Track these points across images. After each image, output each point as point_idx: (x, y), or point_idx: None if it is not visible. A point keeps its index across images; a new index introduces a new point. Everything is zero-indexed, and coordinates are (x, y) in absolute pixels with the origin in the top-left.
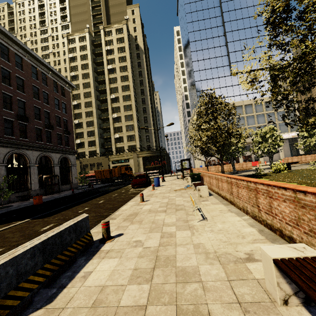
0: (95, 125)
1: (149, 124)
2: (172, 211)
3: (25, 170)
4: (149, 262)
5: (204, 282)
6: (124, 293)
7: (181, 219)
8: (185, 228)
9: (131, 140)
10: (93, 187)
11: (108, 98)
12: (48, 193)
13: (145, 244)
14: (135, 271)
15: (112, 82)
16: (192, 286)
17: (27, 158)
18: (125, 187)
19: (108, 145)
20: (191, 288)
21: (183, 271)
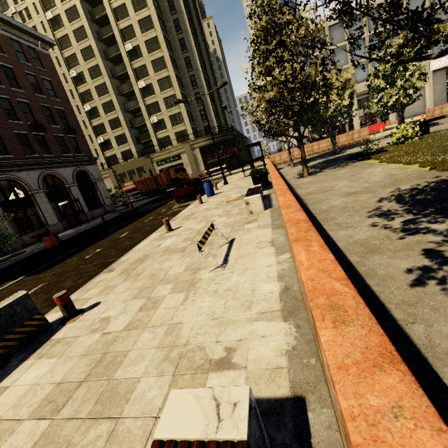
0: (116, 107)
1: (200, 89)
2: (192, 249)
3: (28, 200)
4: (85, 369)
5: (122, 419)
6: (8, 439)
7: (191, 268)
8: (183, 288)
9: (177, 124)
10: (133, 206)
11: (122, 52)
12: (74, 225)
13: (110, 325)
14: (55, 389)
15: (120, 16)
16: (100, 428)
17: (24, 184)
18: (171, 201)
19: (146, 138)
20: (95, 433)
21: (113, 390)
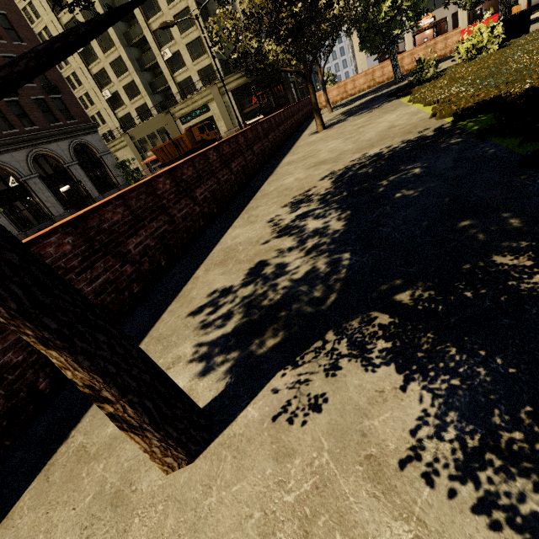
0: (114, 41)
1: None
2: None
3: (22, 189)
4: None
5: None
6: None
7: None
8: None
9: (198, 56)
10: None
11: None
12: None
13: None
14: None
15: None
16: None
17: (11, 170)
18: None
19: (163, 84)
20: None
21: None
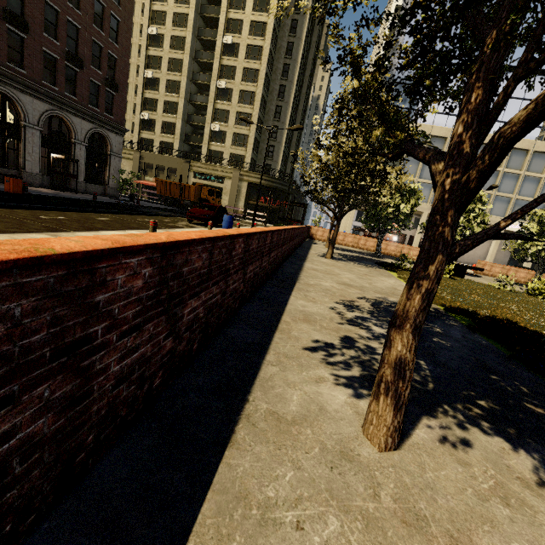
0: (181, 92)
1: (281, 124)
2: None
3: (15, 130)
4: None
5: None
6: None
7: None
8: None
9: (238, 145)
10: (139, 203)
11: (218, 41)
12: (56, 187)
13: None
14: None
15: (236, 5)
16: None
17: (21, 110)
18: (184, 218)
19: (197, 142)
20: None
21: None
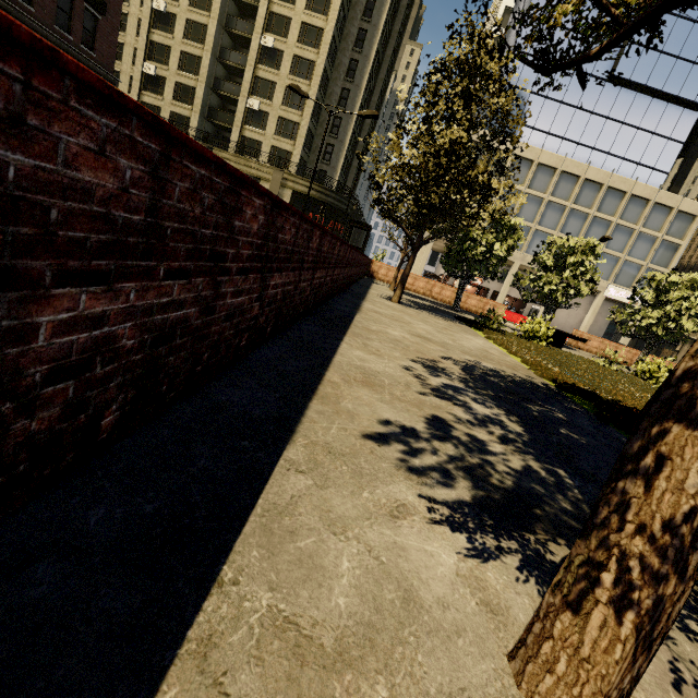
0: (207, 41)
1: (347, 116)
2: None
3: None
4: None
5: None
6: None
7: None
8: None
9: (284, 136)
10: None
11: None
12: None
13: None
14: None
15: None
16: None
17: None
18: None
19: (226, 122)
20: None
21: None
